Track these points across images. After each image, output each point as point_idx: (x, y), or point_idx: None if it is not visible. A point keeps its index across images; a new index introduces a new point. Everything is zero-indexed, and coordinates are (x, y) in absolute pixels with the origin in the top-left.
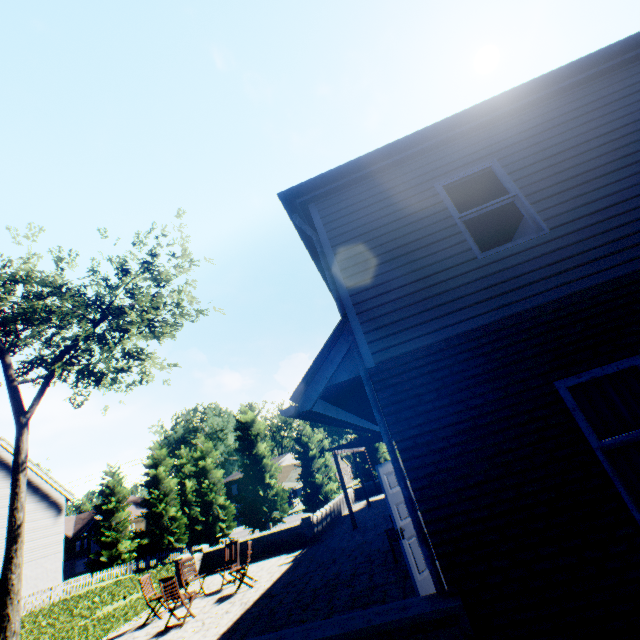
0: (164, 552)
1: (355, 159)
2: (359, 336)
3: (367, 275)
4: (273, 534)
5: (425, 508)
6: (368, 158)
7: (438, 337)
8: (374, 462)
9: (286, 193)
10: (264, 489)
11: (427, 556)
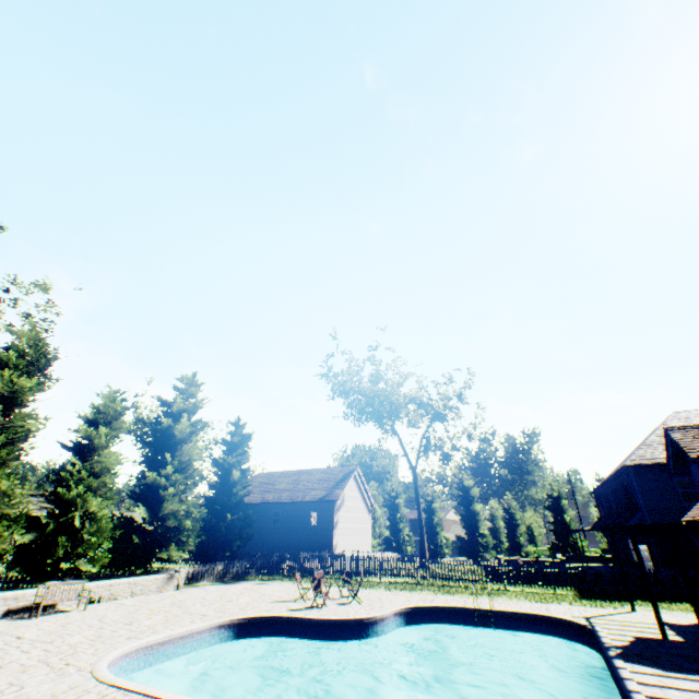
0: (410, 554)
1: (648, 464)
2: (645, 513)
3: (648, 497)
4: (542, 560)
5: (660, 557)
6: (652, 465)
7: (668, 521)
8: (567, 542)
9: (624, 466)
10: (478, 535)
11: (660, 566)
